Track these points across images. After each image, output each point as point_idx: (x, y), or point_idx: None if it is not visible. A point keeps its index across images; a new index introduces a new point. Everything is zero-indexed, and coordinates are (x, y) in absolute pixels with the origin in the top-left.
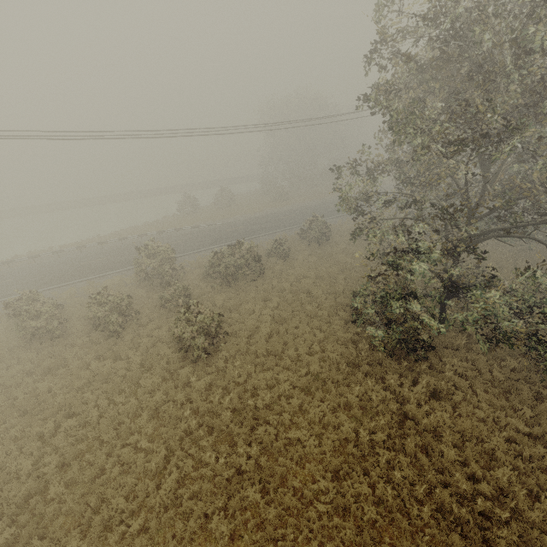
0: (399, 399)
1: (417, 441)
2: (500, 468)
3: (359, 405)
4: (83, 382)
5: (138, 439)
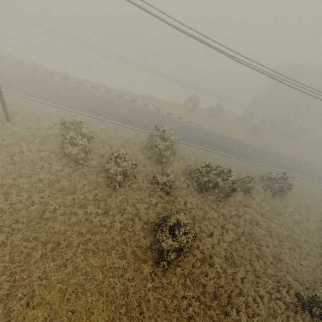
0: None
1: None
2: None
3: None
4: (76, 219)
5: None
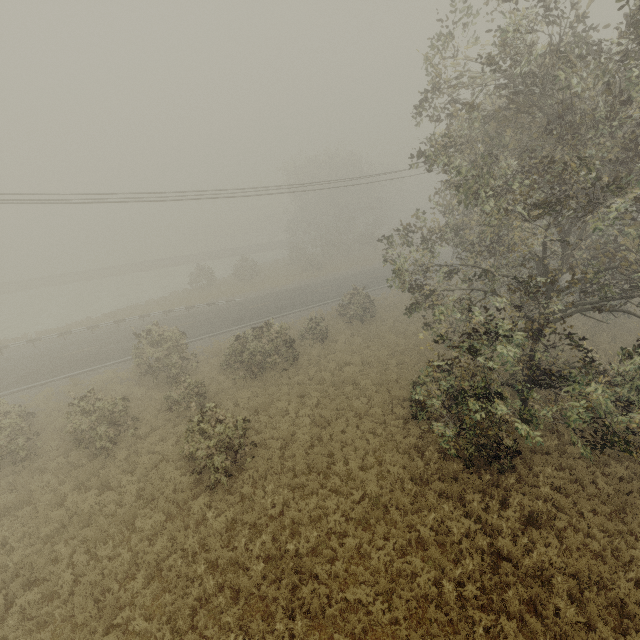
0: (488, 531)
1: (520, 593)
2: (639, 632)
3: (435, 541)
4: (54, 527)
5: (129, 617)
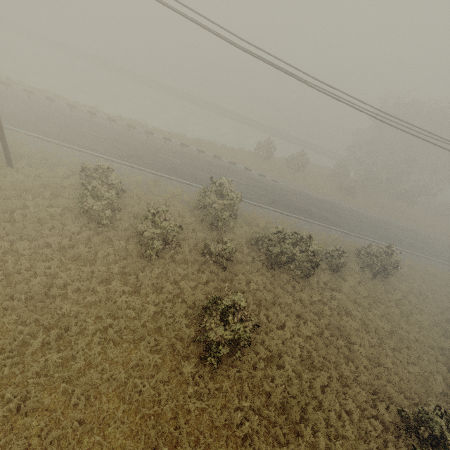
0: None
1: None
2: None
3: None
4: (95, 298)
5: (99, 439)
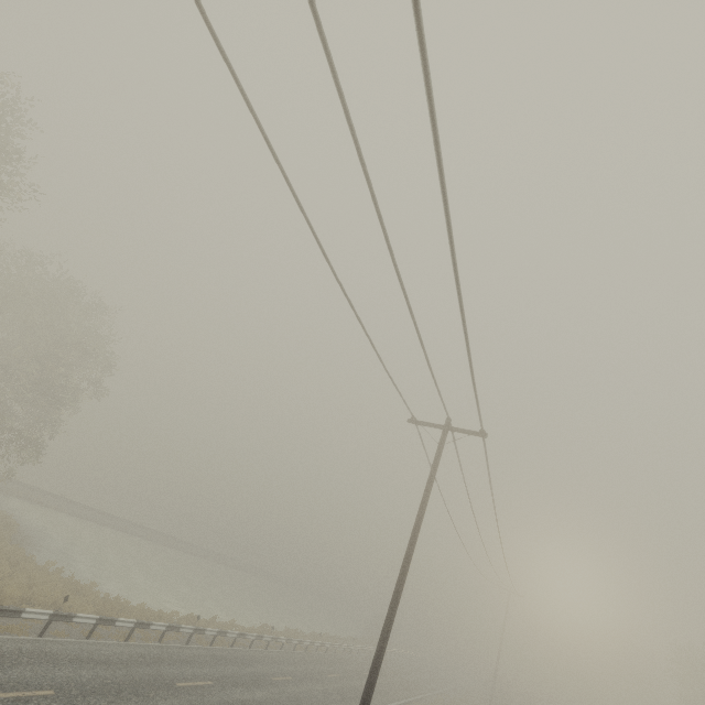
0: None
1: None
2: None
3: None
4: None
5: None
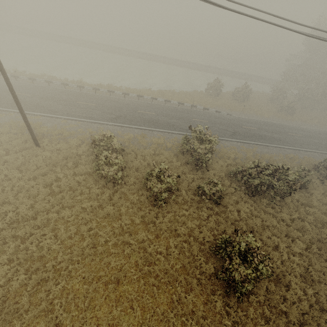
0: None
1: None
2: None
3: None
4: (130, 249)
5: None
